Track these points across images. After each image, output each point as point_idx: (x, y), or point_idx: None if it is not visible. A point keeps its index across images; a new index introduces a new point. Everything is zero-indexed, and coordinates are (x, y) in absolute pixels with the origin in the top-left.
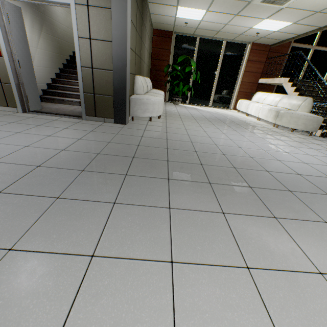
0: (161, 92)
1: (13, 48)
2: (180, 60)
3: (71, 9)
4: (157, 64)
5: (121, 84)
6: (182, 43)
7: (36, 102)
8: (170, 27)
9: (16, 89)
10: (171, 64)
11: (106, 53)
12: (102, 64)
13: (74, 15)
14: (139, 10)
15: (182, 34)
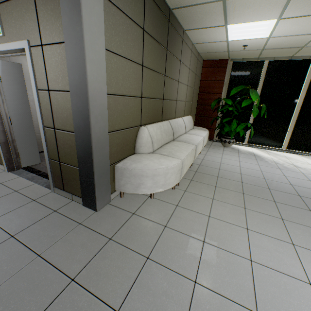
0: (201, 134)
1: (2, 106)
2: (234, 91)
3: (26, 55)
4: (206, 98)
5: (86, 152)
6: (241, 70)
7: (32, 157)
8: (224, 54)
9: (1, 147)
10: (225, 96)
11: (66, 108)
12: (64, 123)
13: (30, 62)
14: (153, 40)
15: (242, 60)
